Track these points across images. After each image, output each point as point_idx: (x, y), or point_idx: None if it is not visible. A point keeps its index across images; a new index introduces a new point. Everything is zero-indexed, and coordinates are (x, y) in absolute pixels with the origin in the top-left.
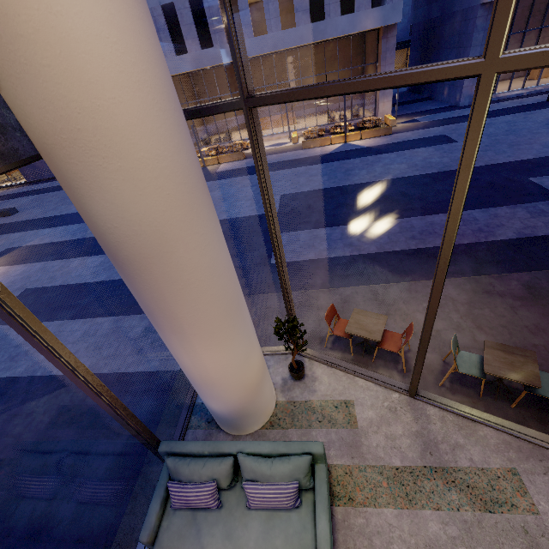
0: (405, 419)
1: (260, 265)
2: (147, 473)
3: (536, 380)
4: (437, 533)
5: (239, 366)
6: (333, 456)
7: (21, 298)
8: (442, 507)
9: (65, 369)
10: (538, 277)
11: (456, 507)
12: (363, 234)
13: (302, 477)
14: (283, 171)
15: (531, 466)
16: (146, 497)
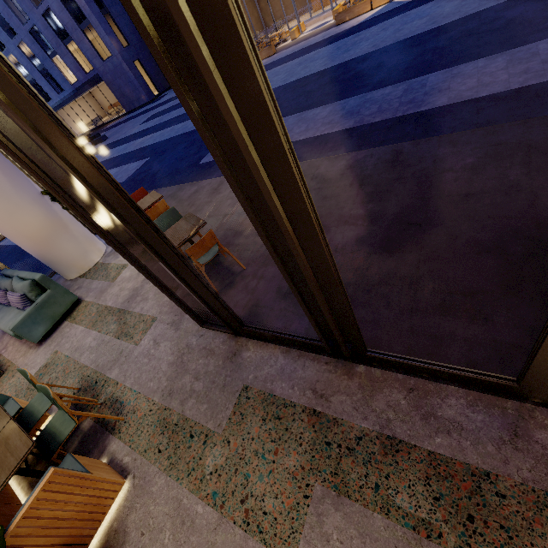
0: (139, 279)
1: (191, 166)
2: None
3: (176, 244)
4: (87, 343)
5: (5, 219)
6: (89, 296)
7: None
8: (102, 331)
9: None
10: (373, 154)
11: (108, 332)
12: (289, 125)
13: (27, 292)
14: (293, 61)
15: (167, 318)
16: None
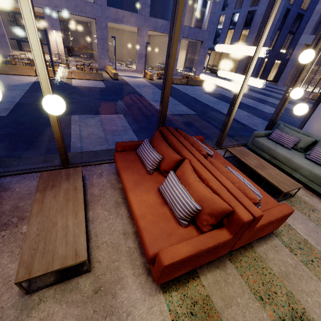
0: None
1: None
2: (249, 137)
3: None
4: None
5: None
6: None
7: (217, 94)
8: None
9: (313, 46)
10: None
11: None
12: None
13: None
14: None
15: None
16: (246, 140)
